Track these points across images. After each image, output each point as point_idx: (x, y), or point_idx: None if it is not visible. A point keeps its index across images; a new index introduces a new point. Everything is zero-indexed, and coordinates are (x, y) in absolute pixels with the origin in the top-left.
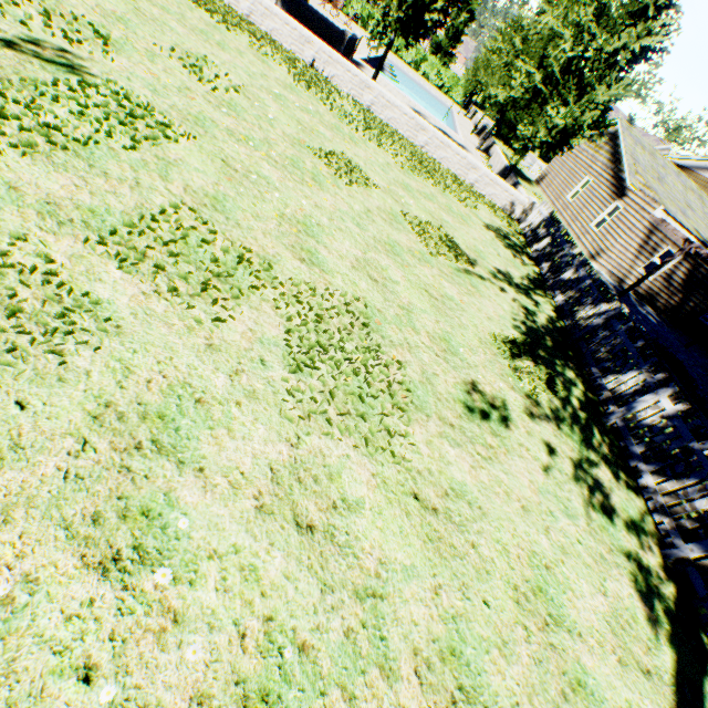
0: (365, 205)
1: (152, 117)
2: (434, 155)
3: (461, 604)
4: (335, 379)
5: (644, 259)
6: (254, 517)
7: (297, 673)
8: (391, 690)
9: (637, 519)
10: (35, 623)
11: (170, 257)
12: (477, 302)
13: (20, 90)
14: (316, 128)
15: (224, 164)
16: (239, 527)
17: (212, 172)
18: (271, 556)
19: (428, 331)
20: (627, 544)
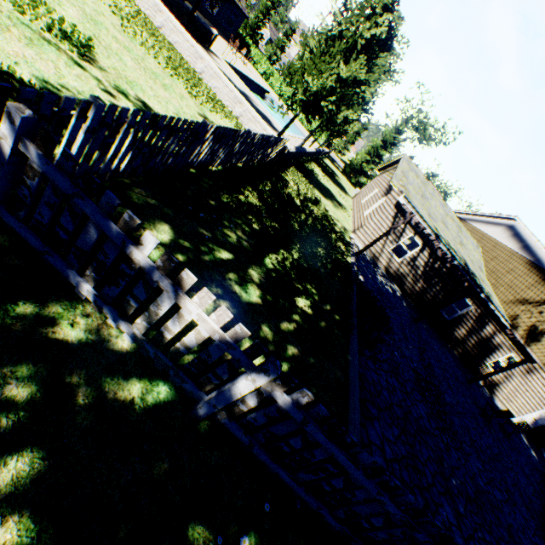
0: None
1: None
2: (209, 83)
3: None
4: None
5: (393, 241)
6: None
7: None
8: None
9: None
10: None
11: None
12: None
13: None
14: None
15: None
16: None
17: None
18: None
19: None
20: None
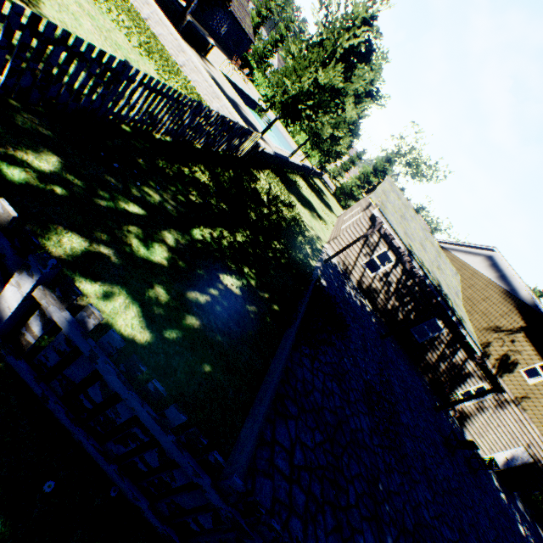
0: None
1: None
2: (190, 77)
3: None
4: None
5: (367, 254)
6: None
7: None
8: None
9: None
10: None
11: None
12: None
13: None
14: None
15: None
16: None
17: None
18: None
19: None
20: None
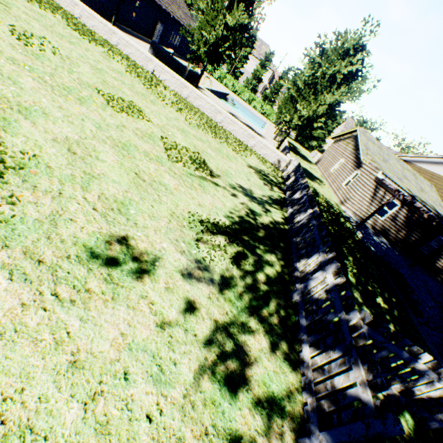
0: (124, 123)
1: None
2: (227, 128)
3: None
4: None
5: (376, 205)
6: None
7: None
8: None
9: (280, 396)
10: None
11: None
12: (196, 194)
13: None
14: (121, 88)
15: None
16: None
17: None
18: None
19: (105, 193)
20: (243, 427)
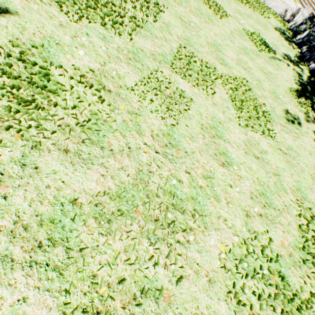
0: (229, 29)
1: (152, 1)
2: None
3: (298, 178)
4: (248, 112)
5: None
6: (245, 155)
7: (267, 190)
8: (287, 195)
9: None
10: (217, 176)
11: (189, 70)
12: (280, 73)
13: (116, 1)
14: None
15: (180, 20)
16: (242, 157)
17: (179, 25)
18: (252, 165)
19: (267, 90)
20: None
